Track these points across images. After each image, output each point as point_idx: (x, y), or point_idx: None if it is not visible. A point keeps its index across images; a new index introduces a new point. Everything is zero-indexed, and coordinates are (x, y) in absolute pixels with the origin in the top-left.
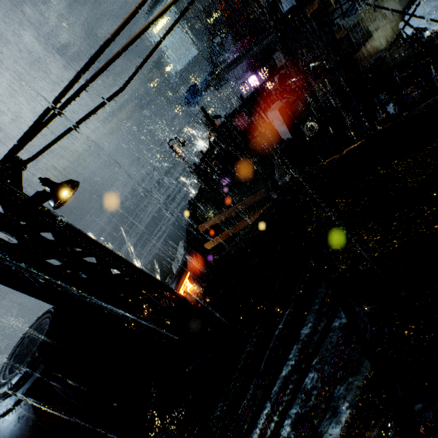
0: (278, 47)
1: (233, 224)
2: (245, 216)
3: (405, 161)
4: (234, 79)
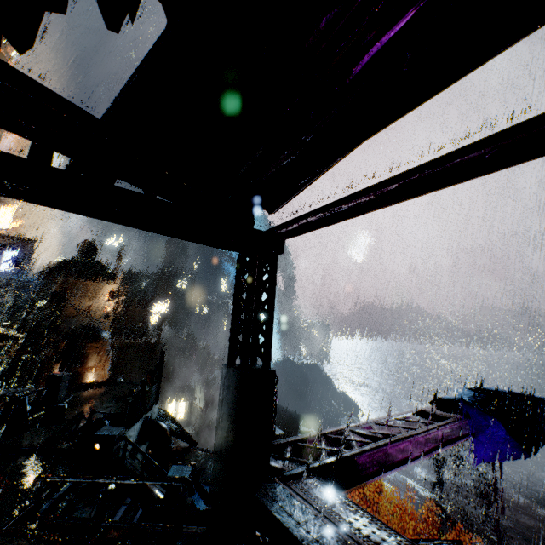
0: None
1: None
2: None
3: None
4: None
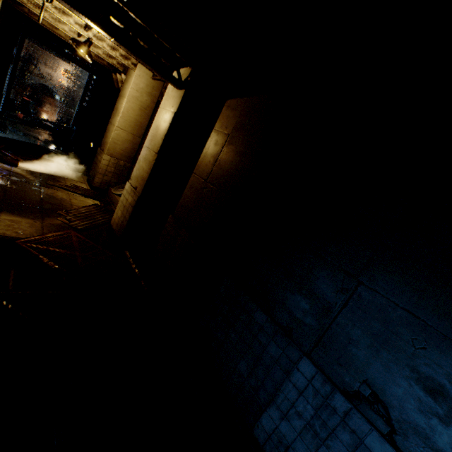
0: None
1: None
2: None
3: None
4: None
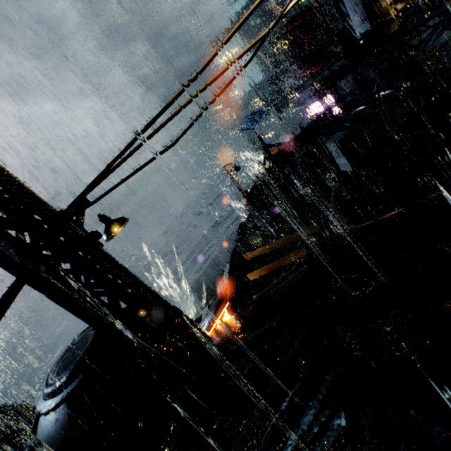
0: (347, 73)
1: (279, 257)
2: (292, 251)
3: (446, 244)
4: (297, 104)
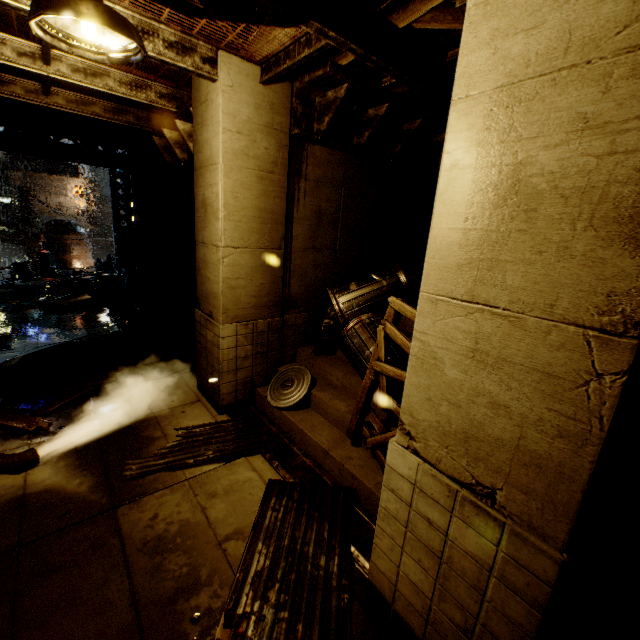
0: None
1: None
2: None
3: None
4: None
